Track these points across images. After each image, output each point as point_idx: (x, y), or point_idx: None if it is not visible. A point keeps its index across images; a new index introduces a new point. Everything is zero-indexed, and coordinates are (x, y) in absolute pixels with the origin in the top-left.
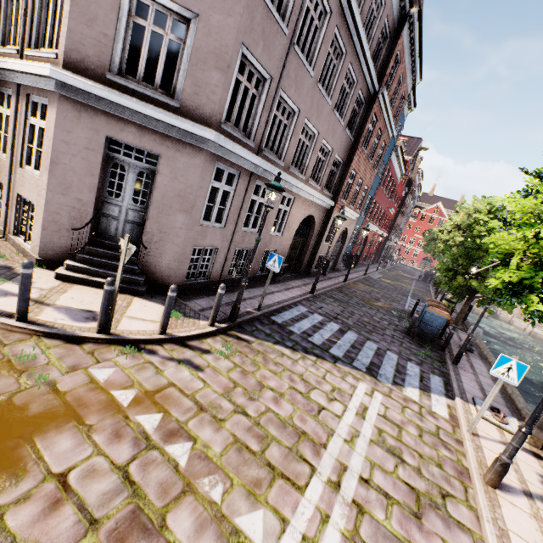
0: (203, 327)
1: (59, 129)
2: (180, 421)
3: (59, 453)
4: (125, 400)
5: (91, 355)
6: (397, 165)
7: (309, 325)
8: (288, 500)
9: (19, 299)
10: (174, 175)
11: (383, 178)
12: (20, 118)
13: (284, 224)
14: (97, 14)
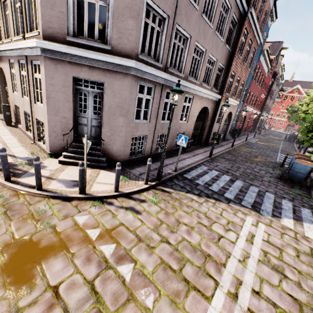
0: (140, 185)
1: (47, 77)
2: (126, 249)
3: (55, 272)
4: (94, 235)
5: (76, 207)
6: (264, 64)
7: (209, 178)
8: (199, 307)
9: (36, 178)
10: (114, 94)
11: (255, 74)
12: (30, 75)
13: (188, 115)
14: (55, 0)
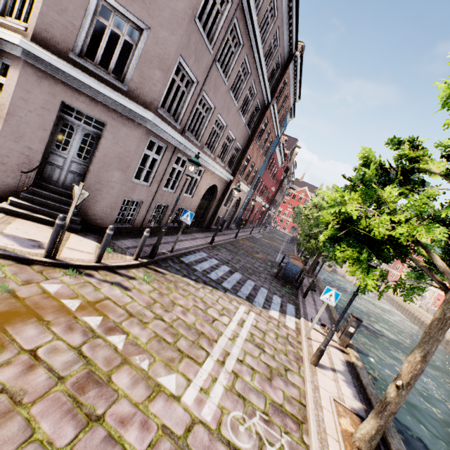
0: (129, 261)
1: (20, 88)
2: (116, 322)
3: (27, 337)
4: (73, 306)
5: (40, 273)
6: (279, 156)
7: (208, 266)
8: (192, 369)
9: None
10: (116, 140)
11: (269, 164)
12: None
13: (195, 189)
14: (67, 7)
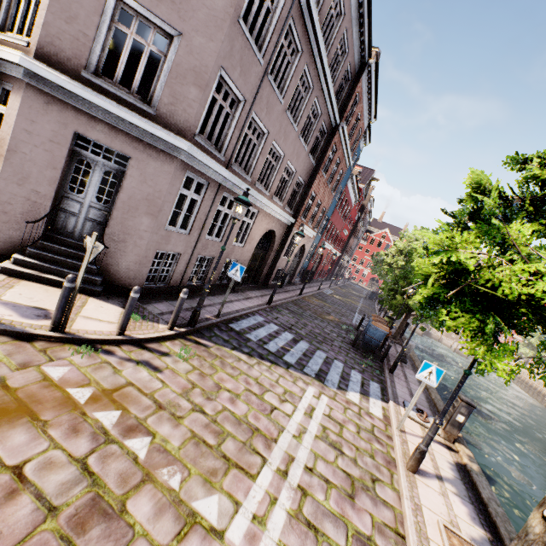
0: (162, 331)
1: (22, 117)
2: (139, 418)
3: (13, 447)
4: (82, 397)
5: (43, 353)
6: (352, 192)
7: (265, 333)
8: (242, 486)
9: None
10: (143, 178)
11: (340, 202)
12: None
13: (247, 236)
14: (78, 13)
